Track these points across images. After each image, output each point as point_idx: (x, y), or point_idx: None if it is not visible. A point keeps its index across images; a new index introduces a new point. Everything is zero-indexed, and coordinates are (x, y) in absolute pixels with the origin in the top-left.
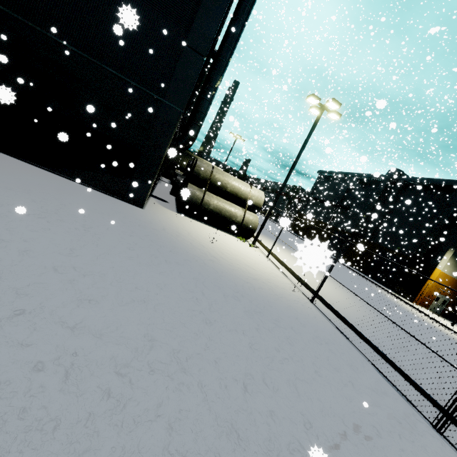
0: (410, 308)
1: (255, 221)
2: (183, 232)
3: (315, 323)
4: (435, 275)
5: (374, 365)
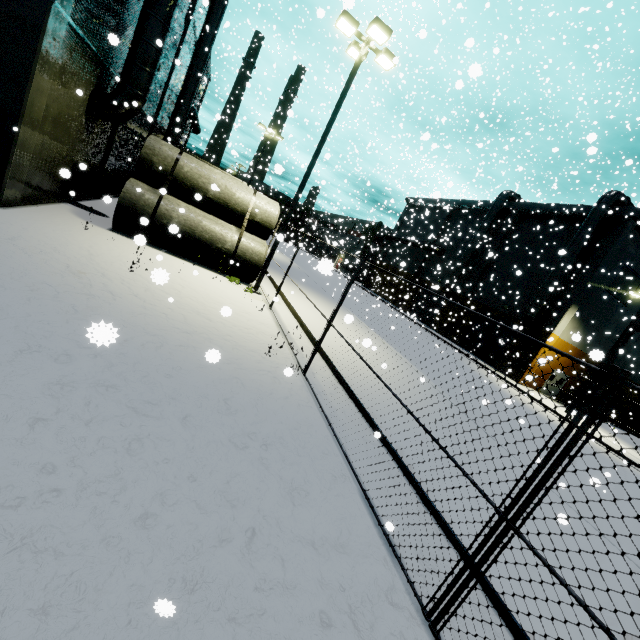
0: (513, 389)
1: (259, 250)
2: (73, 251)
3: (276, 408)
4: (550, 344)
5: (360, 484)
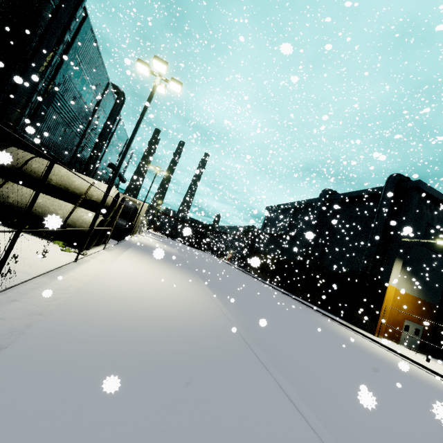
0: (367, 341)
1: (90, 220)
2: None
3: None
4: (390, 295)
5: None
